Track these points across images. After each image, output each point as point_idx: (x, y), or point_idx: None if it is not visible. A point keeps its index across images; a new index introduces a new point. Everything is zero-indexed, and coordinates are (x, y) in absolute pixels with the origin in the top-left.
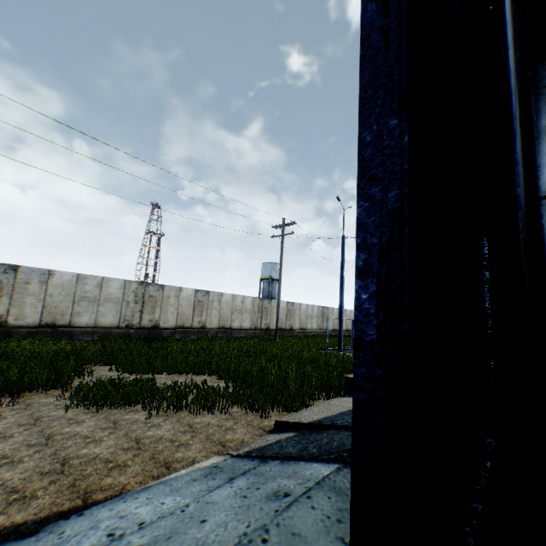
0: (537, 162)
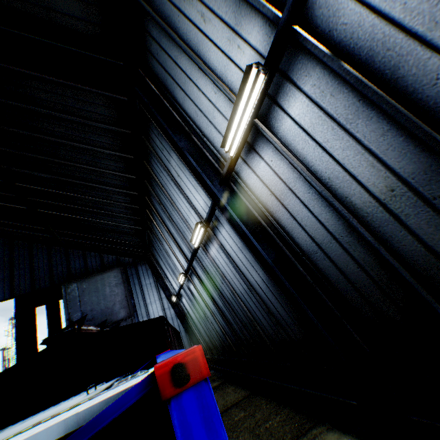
0: (168, 287)
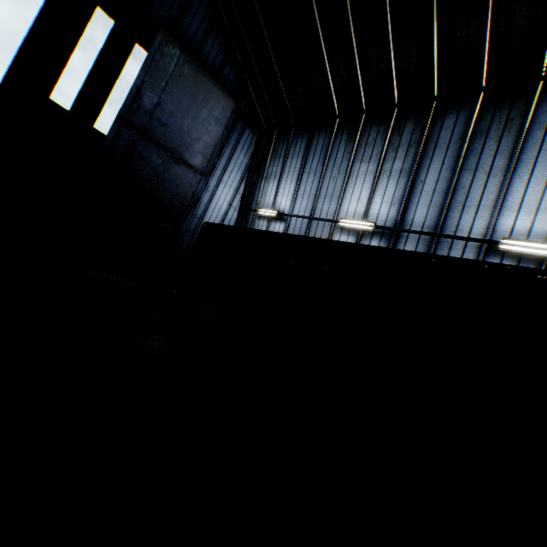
0: (260, 191)
